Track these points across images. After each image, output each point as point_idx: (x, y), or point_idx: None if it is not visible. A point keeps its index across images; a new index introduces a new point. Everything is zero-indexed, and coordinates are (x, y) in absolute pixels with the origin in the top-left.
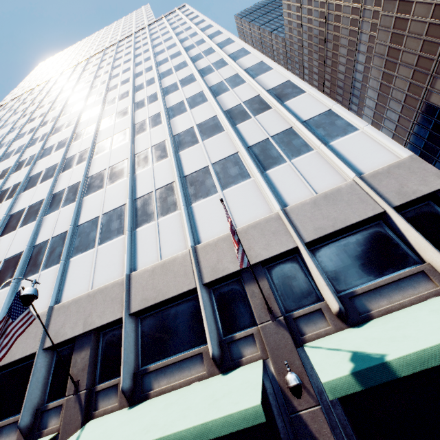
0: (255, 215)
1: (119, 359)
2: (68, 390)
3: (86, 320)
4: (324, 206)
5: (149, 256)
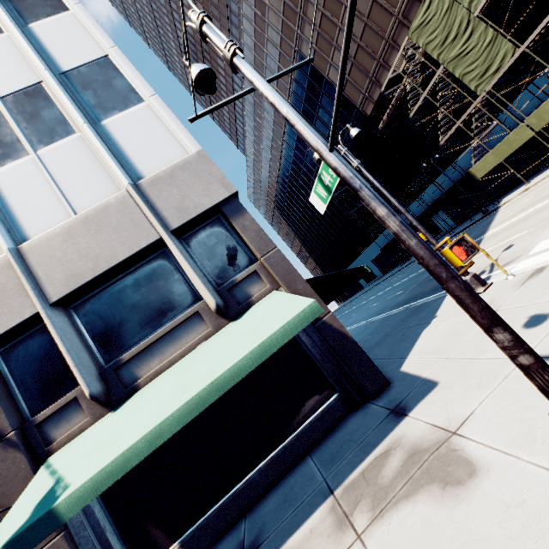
0: None
1: None
2: None
3: None
4: (83, 237)
5: None
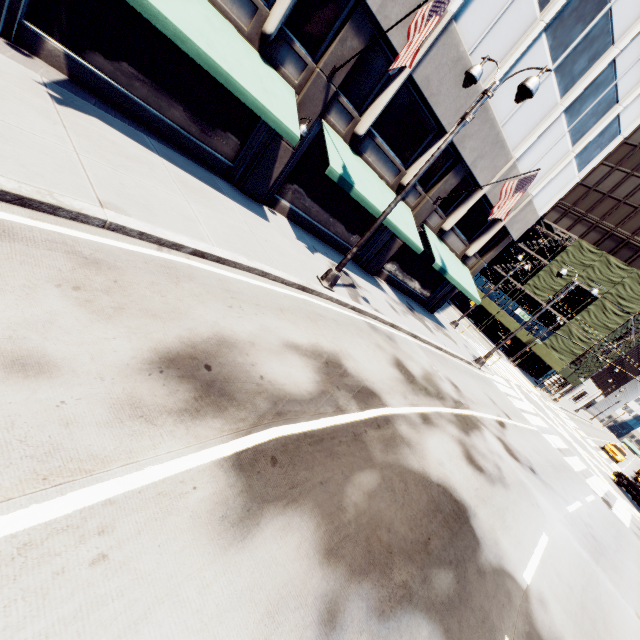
0: (513, 137)
1: (363, 92)
2: (324, 65)
3: (387, 3)
4: None
5: (475, 27)
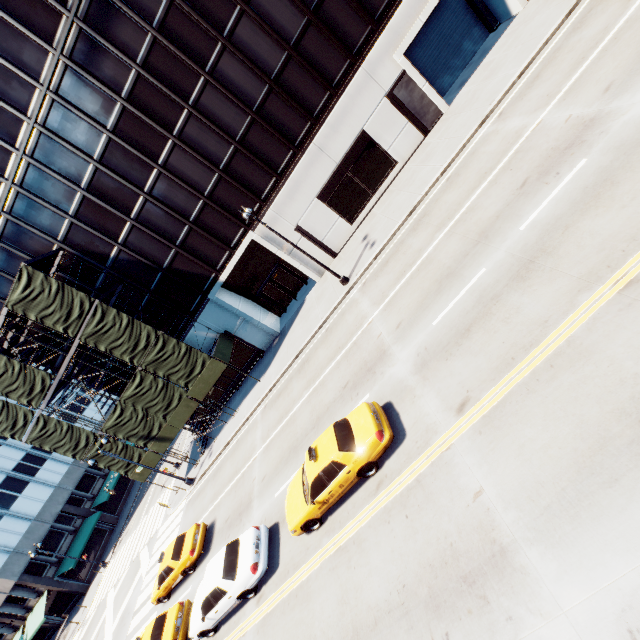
0: None
1: None
2: None
3: None
4: None
5: None
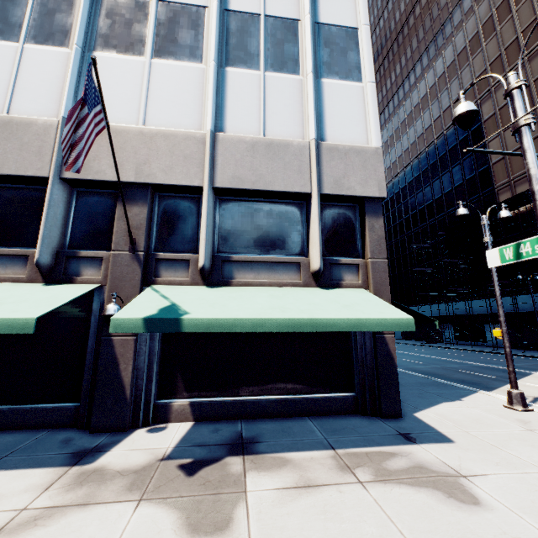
0: (177, 122)
1: None
2: None
3: None
4: (260, 156)
5: None
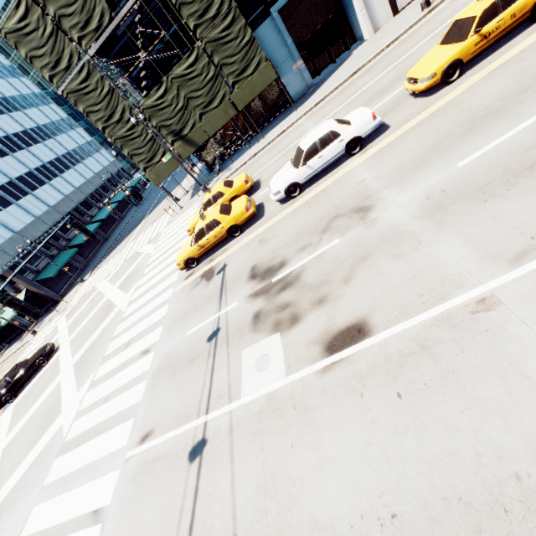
0: None
1: None
2: None
3: None
4: None
5: None
